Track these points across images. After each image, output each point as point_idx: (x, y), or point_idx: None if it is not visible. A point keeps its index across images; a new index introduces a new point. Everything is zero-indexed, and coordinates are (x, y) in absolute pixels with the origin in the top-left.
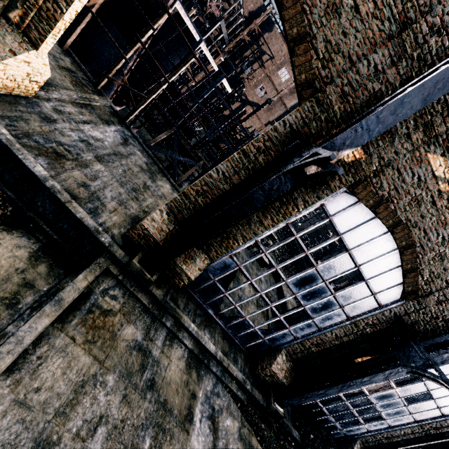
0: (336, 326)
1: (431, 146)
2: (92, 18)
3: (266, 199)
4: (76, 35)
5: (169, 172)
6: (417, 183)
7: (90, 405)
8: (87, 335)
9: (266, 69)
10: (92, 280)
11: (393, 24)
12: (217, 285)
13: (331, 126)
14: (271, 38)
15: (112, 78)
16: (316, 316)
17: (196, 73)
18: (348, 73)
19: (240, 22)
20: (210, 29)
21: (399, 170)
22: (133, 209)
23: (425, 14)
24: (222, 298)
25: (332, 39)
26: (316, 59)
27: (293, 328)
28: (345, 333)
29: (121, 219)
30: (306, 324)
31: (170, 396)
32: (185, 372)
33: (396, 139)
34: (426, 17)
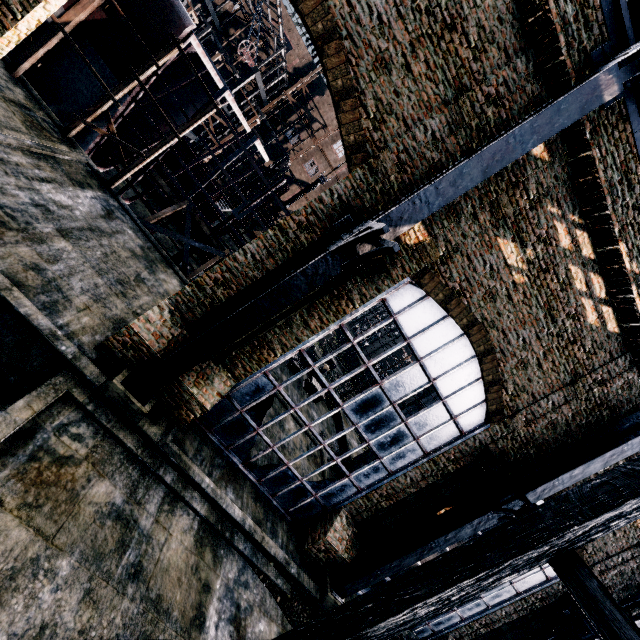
0: (411, 467)
1: (500, 229)
2: (64, 40)
3: (309, 287)
4: (36, 59)
5: (178, 265)
6: (490, 273)
7: (23, 608)
8: (25, 496)
9: (318, 140)
10: (41, 410)
11: (448, 89)
12: (246, 418)
13: (388, 200)
14: (323, 103)
15: (92, 125)
16: (384, 454)
17: (221, 136)
18: (403, 138)
19: (283, 78)
20: (241, 82)
21: (469, 257)
22: (117, 309)
23: (480, 82)
24: (253, 438)
25: (383, 98)
26: (366, 119)
27: (355, 476)
28: (423, 476)
29: (95, 322)
30: (373, 467)
31: (168, 590)
32: (194, 551)
33: (462, 219)
34: (481, 86)
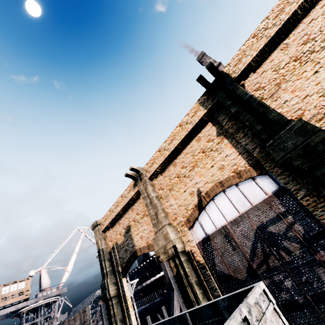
0: None
1: None
2: None
3: None
4: None
5: None
6: None
7: None
8: None
9: None
10: None
11: None
12: None
13: None
14: None
15: None
16: None
17: None
18: None
19: None
20: None
21: None
22: None
23: None
24: None
25: None
26: None
27: None
28: None
29: None
30: None
31: None
32: None
33: None
34: None
